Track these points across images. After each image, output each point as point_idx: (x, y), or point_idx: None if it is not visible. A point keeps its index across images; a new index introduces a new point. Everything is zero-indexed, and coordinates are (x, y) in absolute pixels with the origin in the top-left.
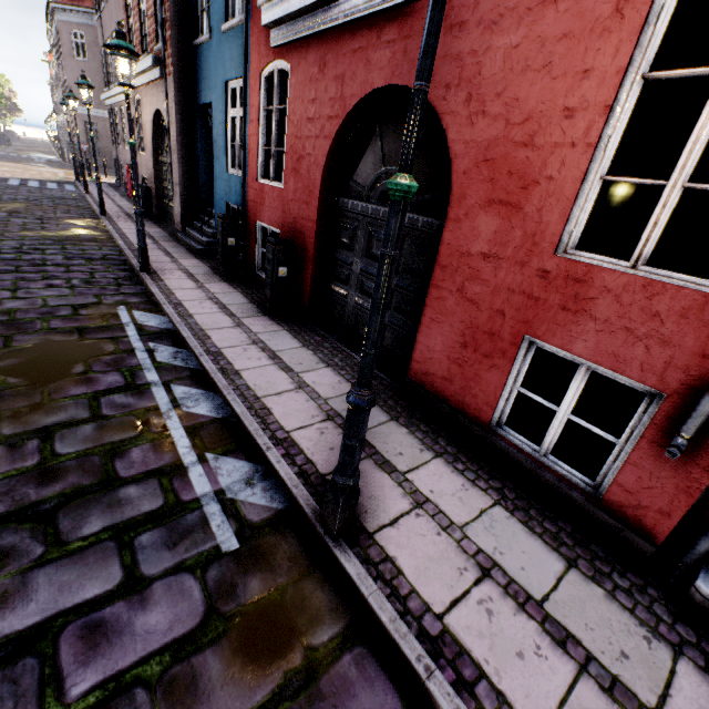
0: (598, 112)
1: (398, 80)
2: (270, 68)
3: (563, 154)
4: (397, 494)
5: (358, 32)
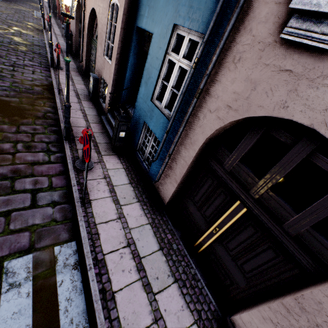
0: None
1: None
2: None
3: None
4: None
5: None
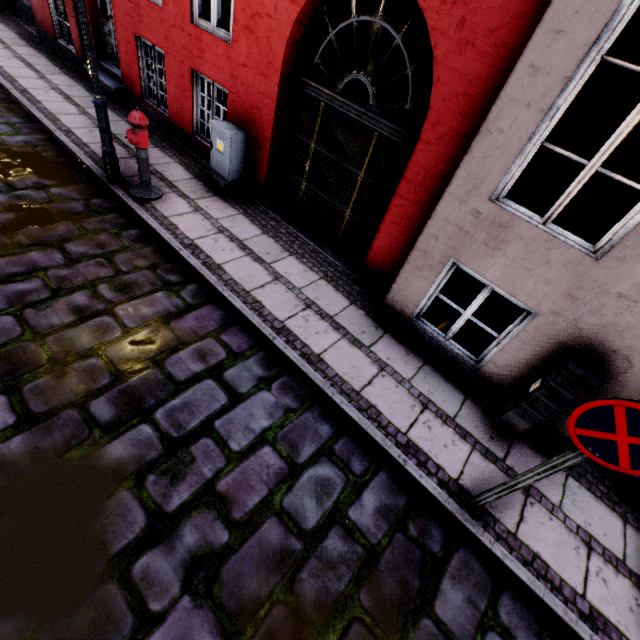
0: None
1: None
2: None
3: None
4: (0, 46)
5: None
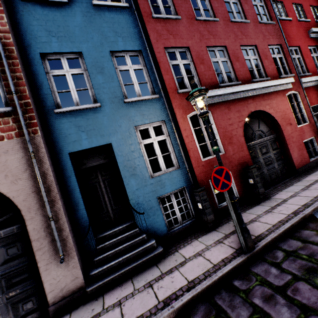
0: (290, 108)
1: (257, 109)
2: (194, 113)
3: (290, 114)
4: None
5: (240, 100)
